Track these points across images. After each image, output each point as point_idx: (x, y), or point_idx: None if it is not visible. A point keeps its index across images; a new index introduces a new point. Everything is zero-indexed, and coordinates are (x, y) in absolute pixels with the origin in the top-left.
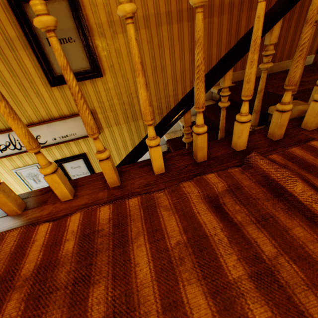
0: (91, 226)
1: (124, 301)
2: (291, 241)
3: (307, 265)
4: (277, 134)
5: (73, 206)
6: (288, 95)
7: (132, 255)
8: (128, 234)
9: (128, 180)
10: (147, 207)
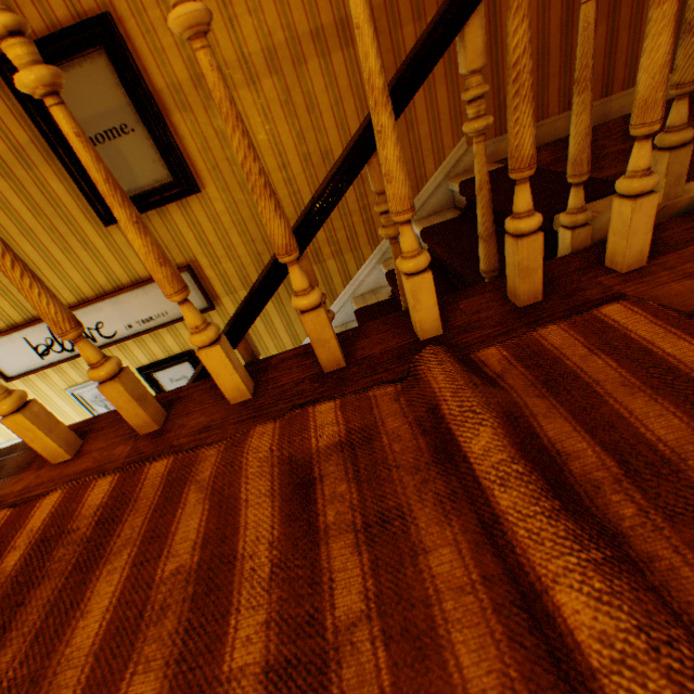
0: (64, 521)
1: (24, 693)
2: (413, 584)
3: (414, 654)
4: (523, 291)
5: (65, 475)
6: (522, 193)
7: (92, 590)
8: (111, 543)
9: (180, 417)
10: (173, 483)
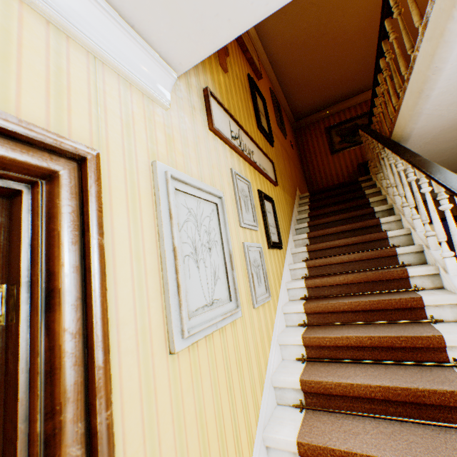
0: None
1: None
2: None
3: None
4: None
5: None
6: None
7: None
8: None
9: None
10: None
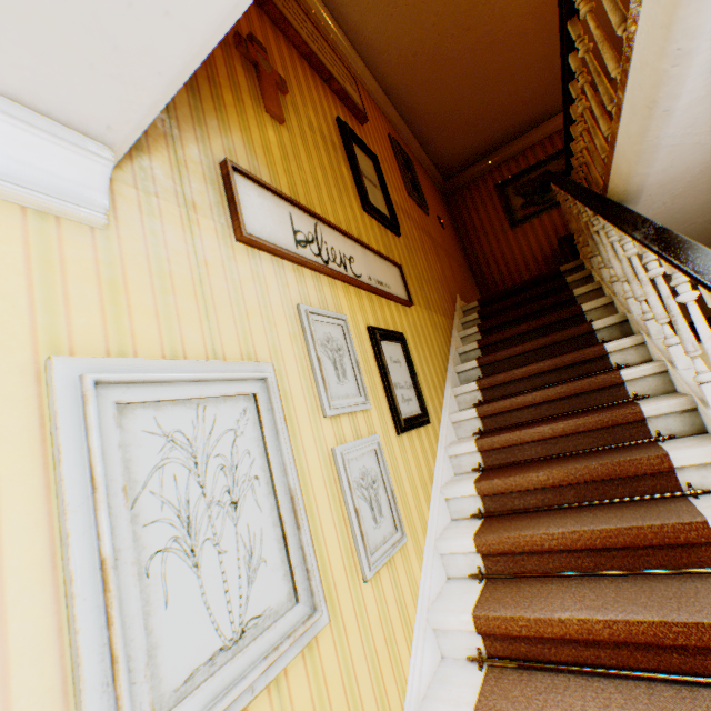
0: None
1: None
2: None
3: None
4: None
5: None
6: None
7: None
8: None
9: None
10: None
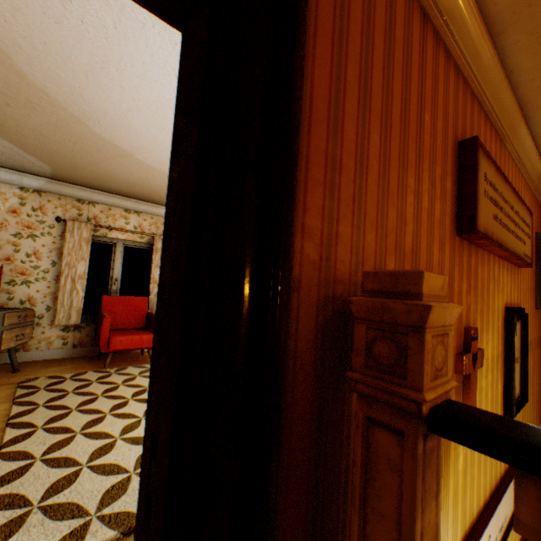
0: None
1: None
2: None
3: None
4: None
5: None
6: None
7: None
8: None
9: None
10: None
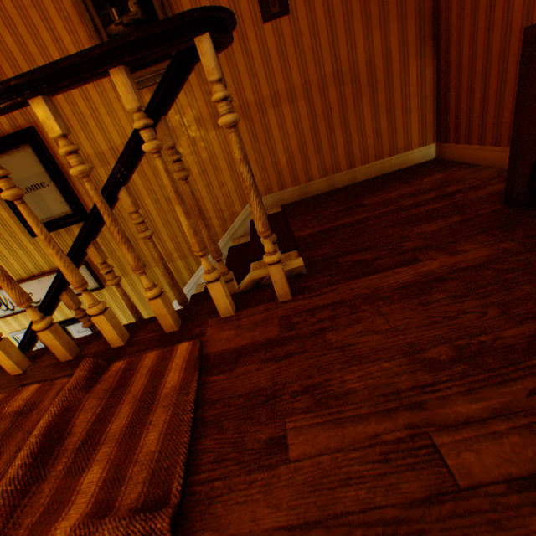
0: None
1: None
2: None
3: None
4: (165, 325)
5: None
6: (143, 279)
7: None
8: None
9: None
10: None
